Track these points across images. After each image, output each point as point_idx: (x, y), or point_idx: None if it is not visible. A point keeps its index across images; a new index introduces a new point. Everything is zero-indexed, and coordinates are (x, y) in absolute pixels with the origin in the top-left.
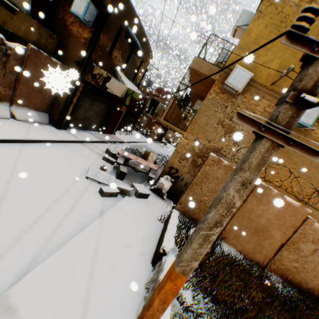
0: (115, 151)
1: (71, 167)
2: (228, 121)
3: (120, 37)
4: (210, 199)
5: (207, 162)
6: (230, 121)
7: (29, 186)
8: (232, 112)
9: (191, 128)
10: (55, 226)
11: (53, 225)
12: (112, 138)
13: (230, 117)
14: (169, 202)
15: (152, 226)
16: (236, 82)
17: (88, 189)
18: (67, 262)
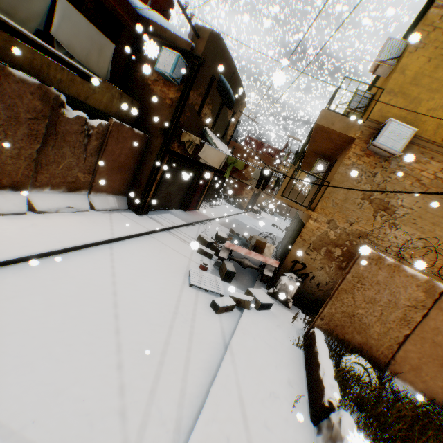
0: (210, 238)
1: (169, 271)
2: (378, 195)
3: (211, 88)
4: (368, 313)
5: (360, 260)
6: (380, 195)
7: (136, 308)
8: (383, 182)
9: (321, 206)
10: (182, 368)
11: (180, 367)
12: (198, 217)
13: (381, 188)
14: (296, 311)
15: (290, 356)
16: (390, 143)
17: (197, 303)
18: (218, 428)
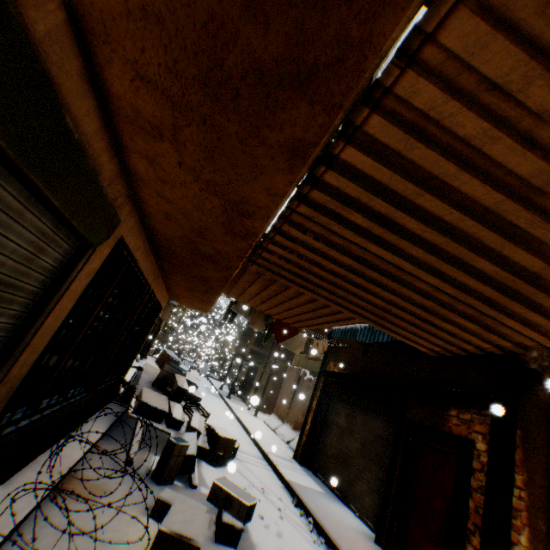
0: None
1: None
2: None
3: None
4: None
5: None
6: None
7: None
8: None
9: None
10: None
11: None
12: (355, 546)
13: None
14: None
15: None
16: None
17: None
18: None
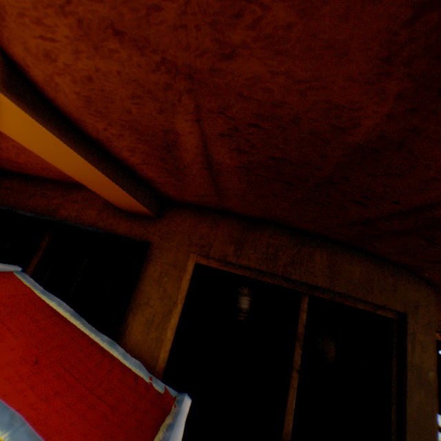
0: None
1: None
2: None
3: None
4: None
5: None
6: None
7: None
8: None
9: None
10: None
11: None
12: None
13: None
14: None
15: None
16: None
17: None
18: None
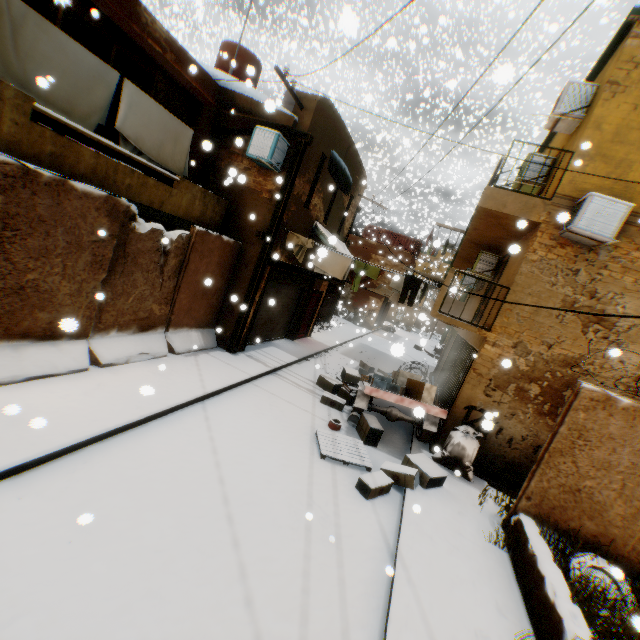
0: (335, 379)
1: (288, 437)
2: (585, 301)
3: (321, 171)
4: (601, 485)
5: (576, 404)
6: (589, 300)
7: (255, 502)
8: (591, 282)
9: (501, 323)
10: (337, 597)
11: (333, 595)
12: (312, 347)
13: (588, 291)
14: (480, 484)
15: (490, 562)
16: (595, 226)
17: (337, 484)
18: None
